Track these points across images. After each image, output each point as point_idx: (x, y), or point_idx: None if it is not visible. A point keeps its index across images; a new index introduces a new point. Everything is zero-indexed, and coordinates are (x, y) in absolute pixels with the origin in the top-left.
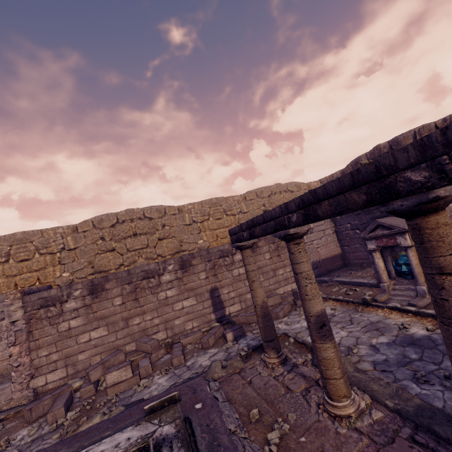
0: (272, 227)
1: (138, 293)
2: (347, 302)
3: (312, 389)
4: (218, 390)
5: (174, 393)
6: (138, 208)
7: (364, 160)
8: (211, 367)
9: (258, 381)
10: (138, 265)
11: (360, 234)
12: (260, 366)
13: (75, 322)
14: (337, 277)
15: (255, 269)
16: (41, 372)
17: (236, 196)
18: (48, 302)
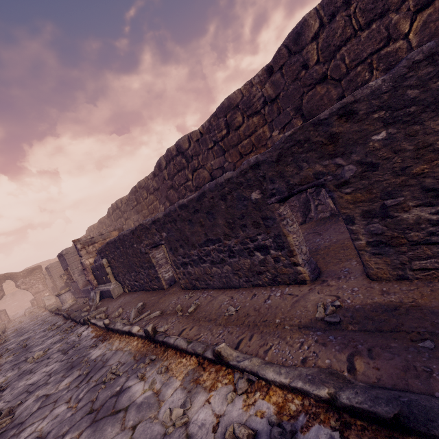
0: None
1: None
2: None
3: None
4: None
5: None
6: None
7: None
8: None
9: None
10: None
11: None
12: None
13: None
14: None
15: None
16: None
17: None
18: None
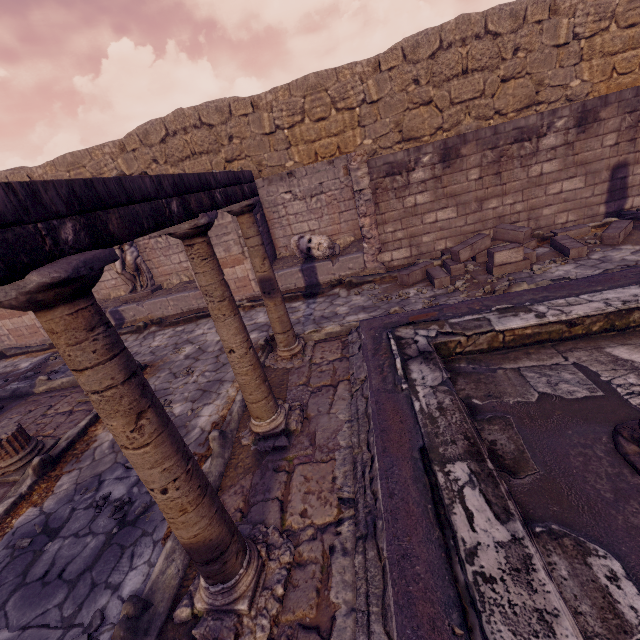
0: None
1: (501, 164)
2: None
3: None
4: None
5: None
6: (477, 13)
7: None
8: None
9: None
10: (463, 129)
11: None
12: None
13: (421, 198)
14: None
15: None
16: (387, 248)
17: None
18: (393, 169)
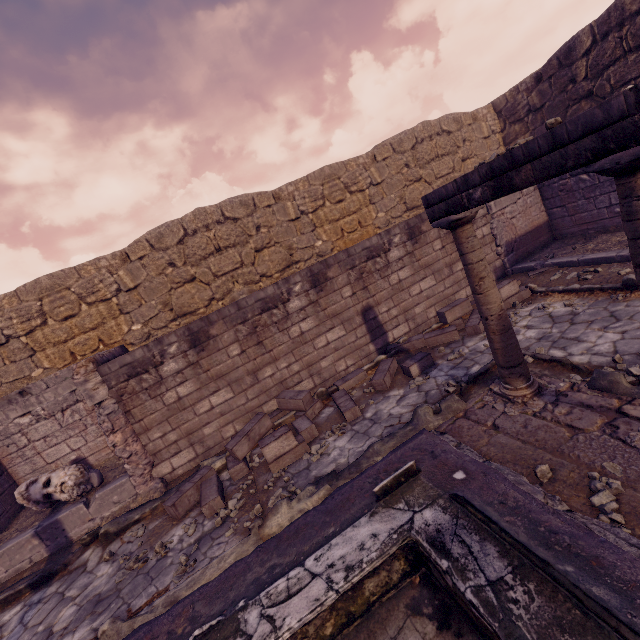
0: (587, 152)
1: (259, 334)
2: (589, 291)
3: (619, 423)
4: (458, 446)
5: (410, 464)
6: (210, 206)
7: (585, 41)
8: (419, 416)
9: (510, 424)
10: (236, 295)
11: (589, 180)
12: (498, 402)
13: (184, 389)
14: (551, 258)
15: (483, 258)
16: (161, 458)
17: (360, 157)
18: (136, 369)
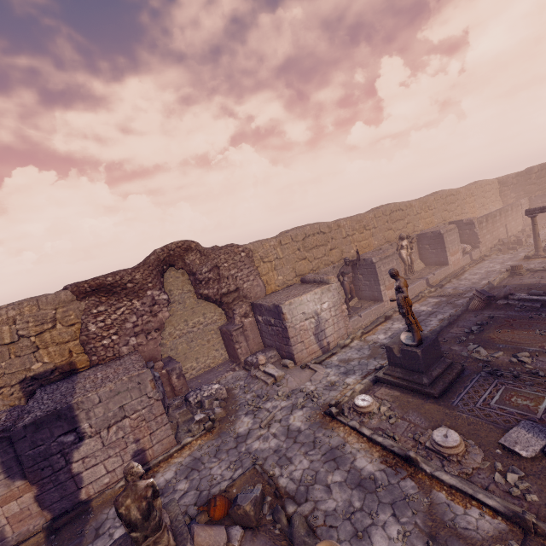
0: None
1: (493, 223)
2: None
3: None
4: None
5: None
6: (450, 189)
7: (535, 170)
8: None
9: None
10: (453, 218)
11: None
12: None
13: (485, 231)
14: (540, 222)
15: None
16: (482, 247)
17: (473, 186)
18: (480, 223)
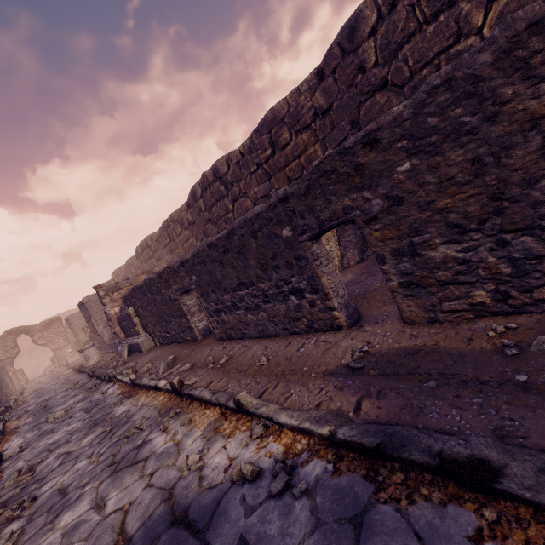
0: None
1: None
2: None
3: None
4: None
5: None
6: None
7: None
8: None
9: None
10: None
11: None
12: None
13: None
14: None
15: None
16: None
17: None
18: None
